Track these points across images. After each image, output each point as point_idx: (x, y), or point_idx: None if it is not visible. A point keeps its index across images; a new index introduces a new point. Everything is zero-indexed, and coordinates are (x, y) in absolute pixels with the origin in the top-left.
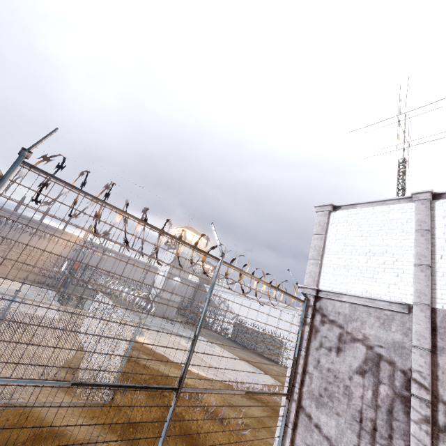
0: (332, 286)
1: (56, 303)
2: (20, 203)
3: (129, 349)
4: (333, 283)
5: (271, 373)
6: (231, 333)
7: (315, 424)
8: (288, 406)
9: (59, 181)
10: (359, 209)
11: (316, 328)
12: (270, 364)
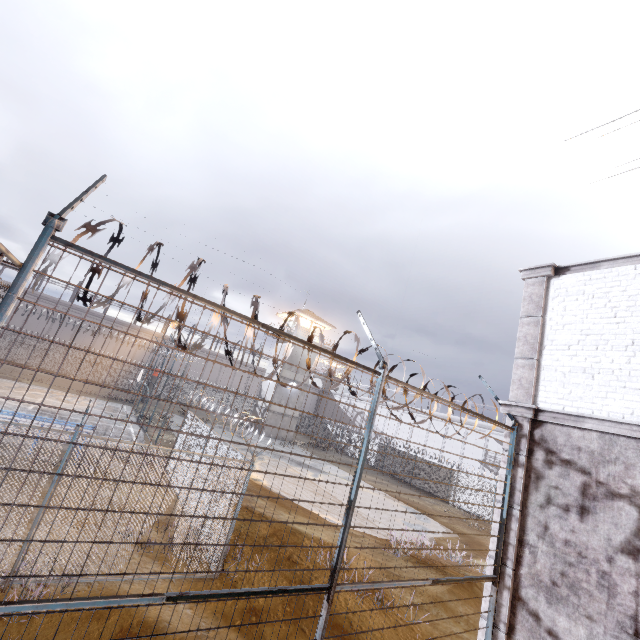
0: (562, 403)
1: (135, 426)
2: (55, 309)
3: (240, 500)
4: (564, 398)
5: (440, 518)
6: (375, 459)
7: (547, 630)
8: (497, 596)
9: (115, 266)
10: (607, 270)
11: (538, 472)
12: (437, 503)
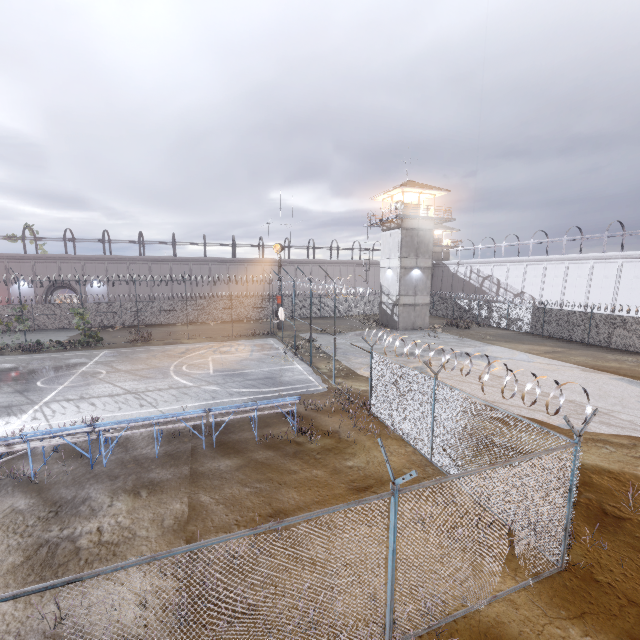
0: None
1: (297, 361)
2: None
3: (572, 489)
4: None
5: None
6: (530, 325)
7: None
8: None
9: None
10: None
11: None
12: (639, 361)
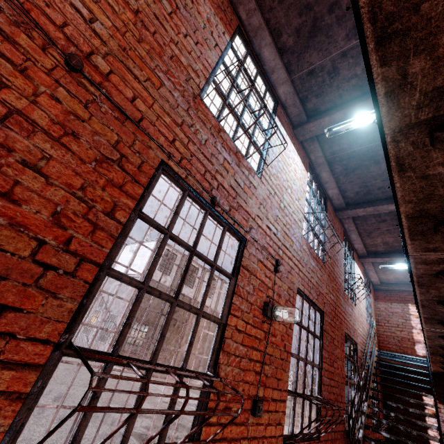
0: None
1: None
2: None
3: None
4: None
5: None
6: None
7: None
8: None
9: None
10: None
11: None
12: None
